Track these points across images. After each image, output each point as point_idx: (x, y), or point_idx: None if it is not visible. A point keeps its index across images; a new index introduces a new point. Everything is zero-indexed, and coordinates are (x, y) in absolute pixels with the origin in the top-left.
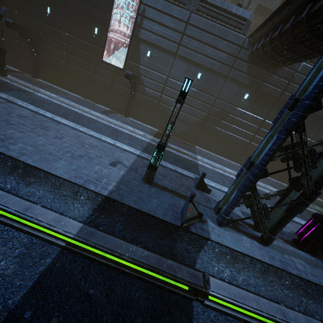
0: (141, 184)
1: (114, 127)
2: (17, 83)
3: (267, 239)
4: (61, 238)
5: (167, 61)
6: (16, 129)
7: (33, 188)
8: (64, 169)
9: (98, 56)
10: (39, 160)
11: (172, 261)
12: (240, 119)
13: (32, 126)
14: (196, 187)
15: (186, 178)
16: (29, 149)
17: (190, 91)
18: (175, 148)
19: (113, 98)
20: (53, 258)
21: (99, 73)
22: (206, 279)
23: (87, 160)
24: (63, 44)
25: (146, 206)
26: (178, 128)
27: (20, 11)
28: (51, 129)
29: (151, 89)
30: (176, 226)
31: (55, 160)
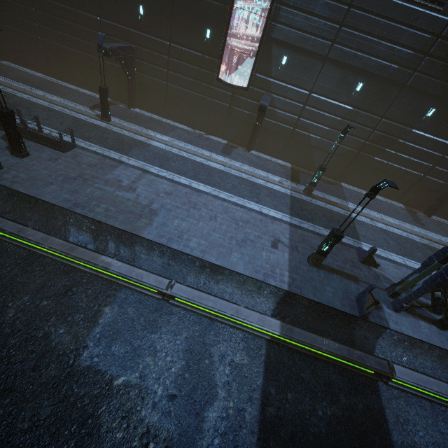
0: (309, 269)
1: (247, 180)
2: (126, 130)
3: (447, 325)
4: (265, 333)
5: (312, 69)
6: (178, 218)
7: (222, 285)
8: (242, 264)
9: (210, 71)
10: (218, 257)
11: (359, 351)
12: (415, 146)
13: (185, 208)
14: (361, 262)
15: (347, 248)
16: (203, 244)
17: (343, 110)
18: (320, 196)
19: (230, 126)
20: (265, 349)
21: (212, 95)
22: (391, 366)
23: (251, 246)
24: (163, 58)
25: (323, 297)
26: (319, 161)
27: (103, 15)
28: (200, 206)
29: (285, 110)
30: (355, 317)
31: (228, 253)
